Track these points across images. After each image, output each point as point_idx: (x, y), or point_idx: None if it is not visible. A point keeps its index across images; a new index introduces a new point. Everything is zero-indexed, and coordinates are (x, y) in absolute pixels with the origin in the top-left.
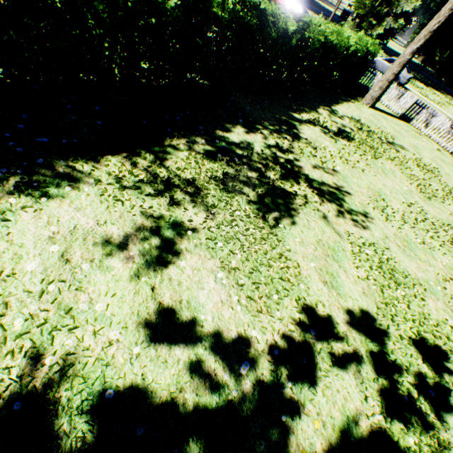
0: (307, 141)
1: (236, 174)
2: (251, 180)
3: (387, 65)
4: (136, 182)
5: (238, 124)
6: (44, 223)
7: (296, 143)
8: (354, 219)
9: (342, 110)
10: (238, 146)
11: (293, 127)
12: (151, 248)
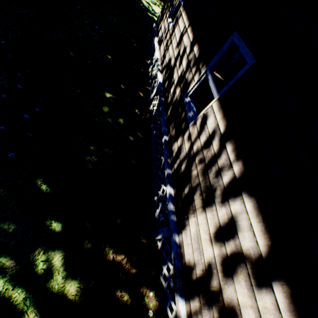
0: None
1: None
2: None
3: None
4: (158, 2)
5: None
6: None
7: None
8: None
9: None
10: None
11: None
12: (153, 3)
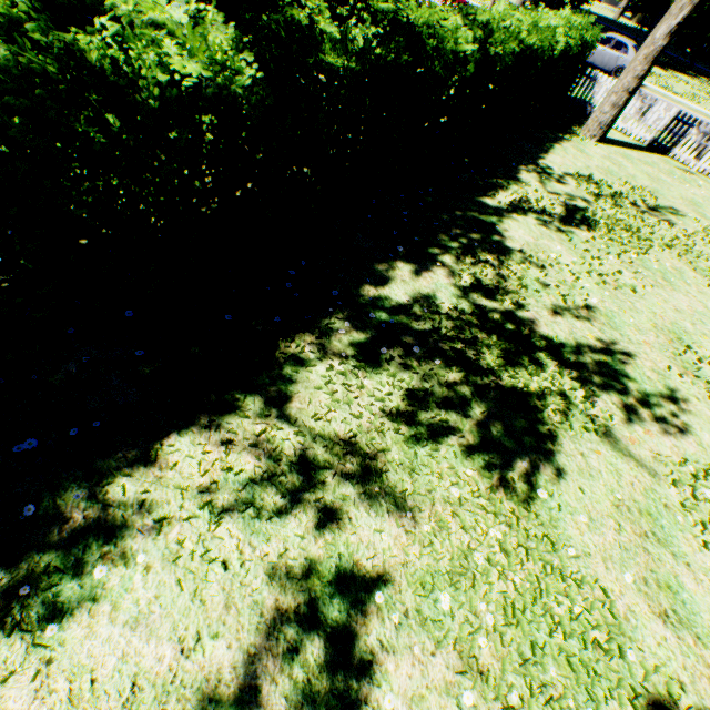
0: (524, 254)
1: (427, 388)
2: (457, 391)
3: (600, 49)
4: (240, 486)
5: (398, 256)
6: (62, 703)
7: (507, 265)
8: (657, 415)
9: (558, 163)
10: (411, 310)
11: (491, 229)
12: (308, 677)
